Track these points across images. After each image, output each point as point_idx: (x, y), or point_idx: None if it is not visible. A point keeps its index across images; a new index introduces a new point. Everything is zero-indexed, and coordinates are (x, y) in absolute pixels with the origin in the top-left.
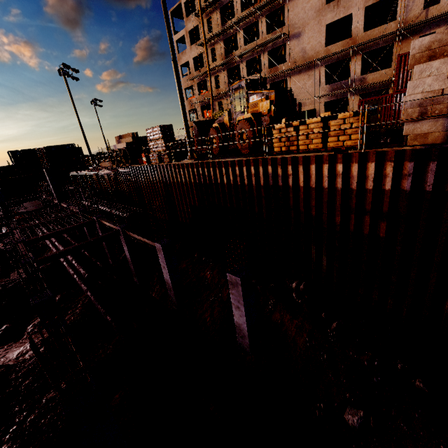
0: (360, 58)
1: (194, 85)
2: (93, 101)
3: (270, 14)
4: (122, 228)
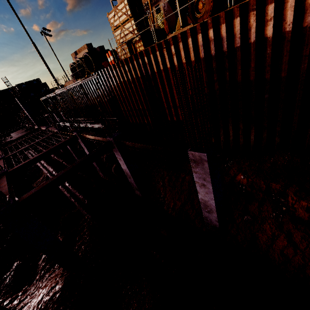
0: None
1: None
2: (42, 32)
3: None
4: (114, 138)
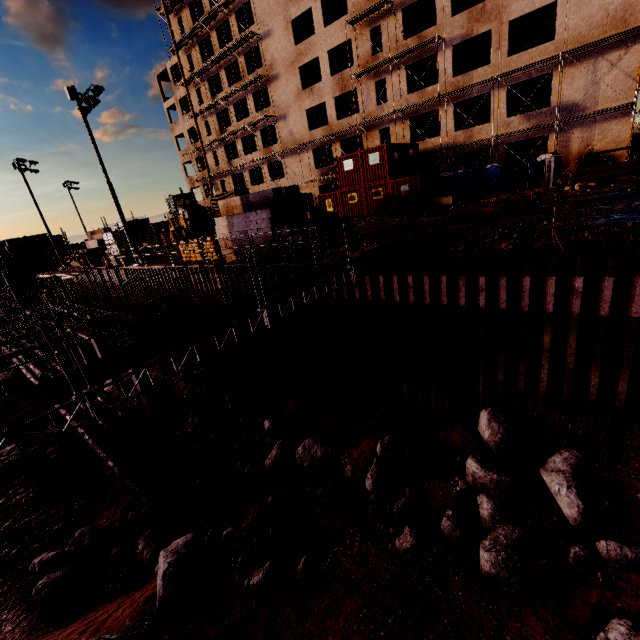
0: (339, 145)
1: (193, 160)
2: (66, 184)
3: (259, 90)
4: (73, 330)
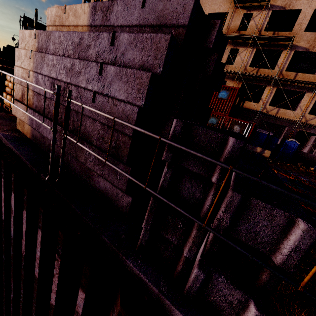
0: None
1: None
2: None
3: None
4: None
